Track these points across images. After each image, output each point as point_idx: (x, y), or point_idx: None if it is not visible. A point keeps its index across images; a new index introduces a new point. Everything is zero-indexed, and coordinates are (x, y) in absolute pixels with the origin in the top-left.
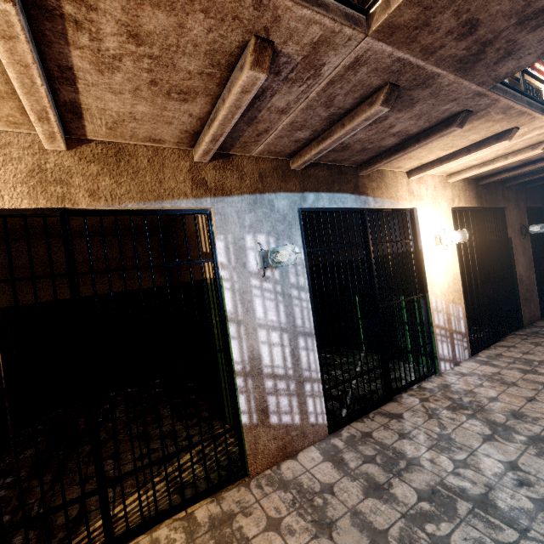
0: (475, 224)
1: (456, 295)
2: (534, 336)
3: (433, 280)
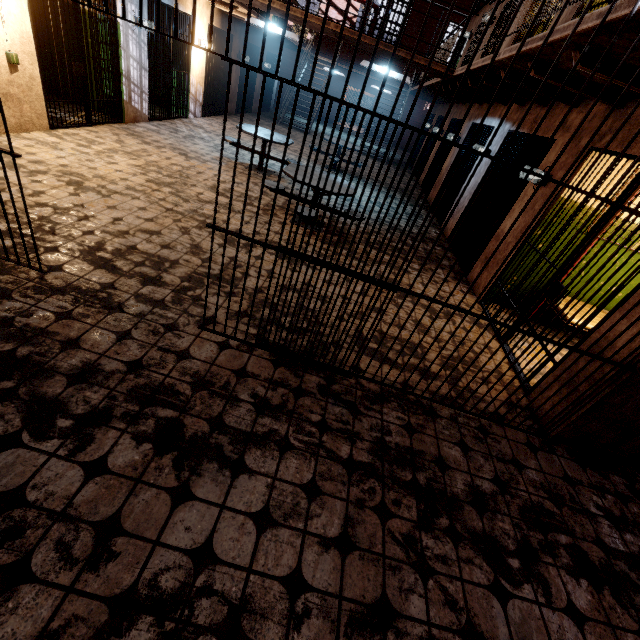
0: (218, 38)
1: (201, 80)
2: (229, 119)
3: (194, 67)
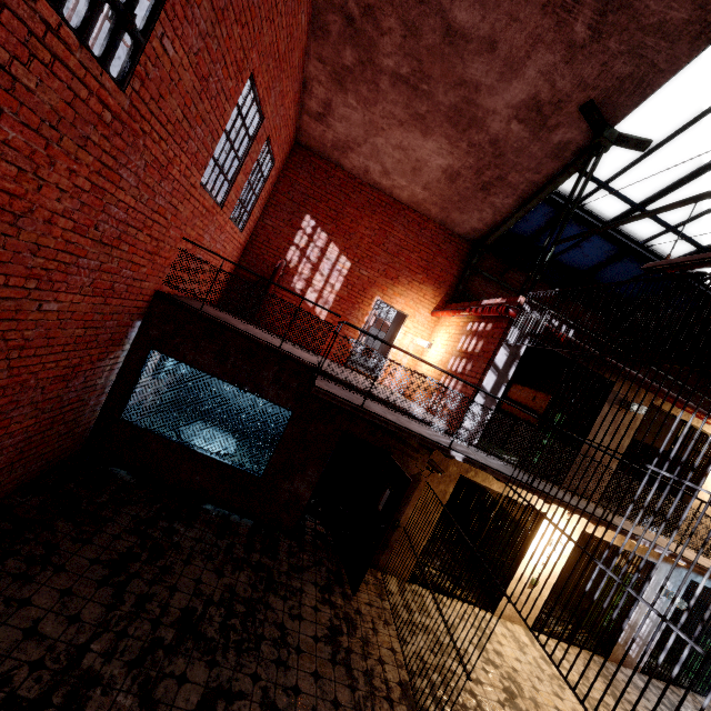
0: None
1: None
2: None
3: None
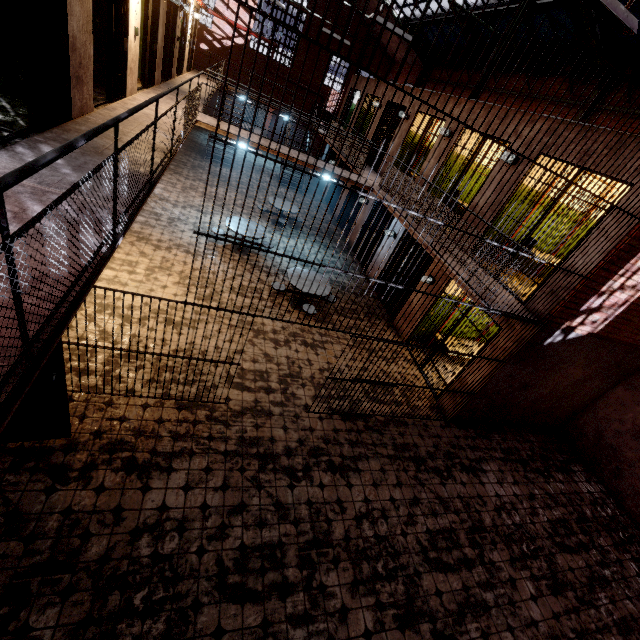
0: None
1: None
2: (169, 170)
3: None
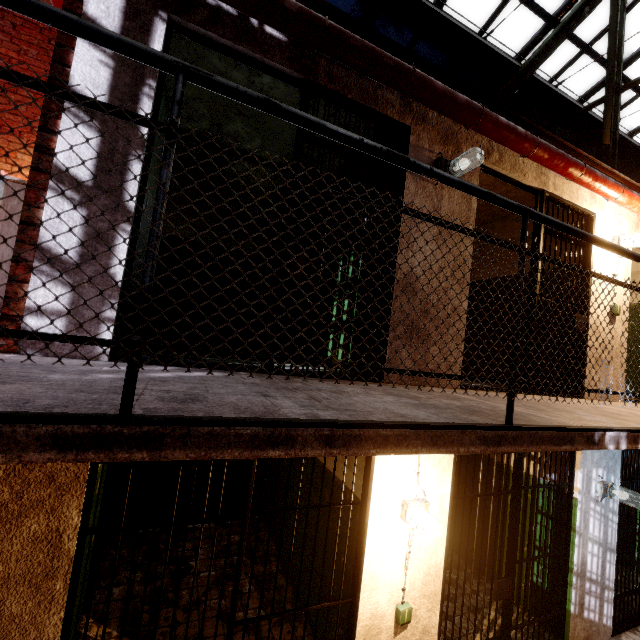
0: None
1: None
2: None
3: None
